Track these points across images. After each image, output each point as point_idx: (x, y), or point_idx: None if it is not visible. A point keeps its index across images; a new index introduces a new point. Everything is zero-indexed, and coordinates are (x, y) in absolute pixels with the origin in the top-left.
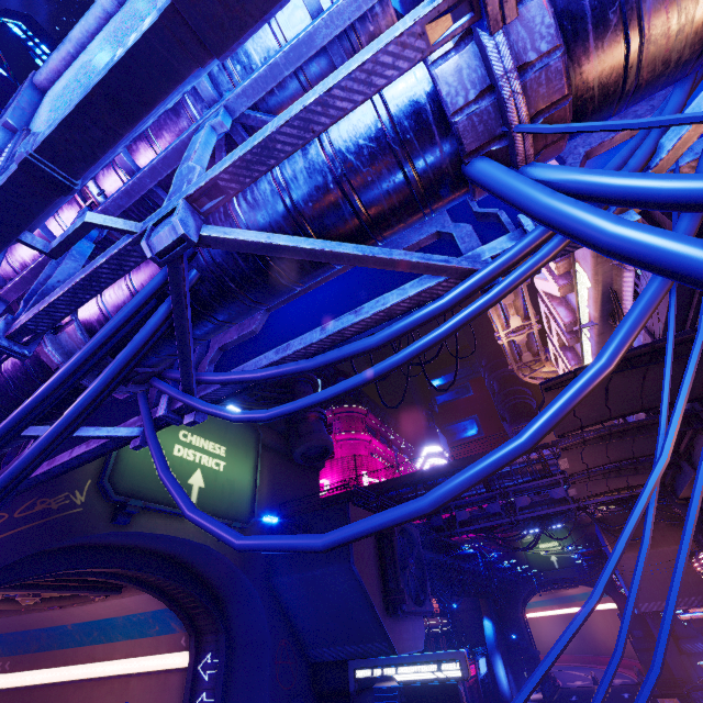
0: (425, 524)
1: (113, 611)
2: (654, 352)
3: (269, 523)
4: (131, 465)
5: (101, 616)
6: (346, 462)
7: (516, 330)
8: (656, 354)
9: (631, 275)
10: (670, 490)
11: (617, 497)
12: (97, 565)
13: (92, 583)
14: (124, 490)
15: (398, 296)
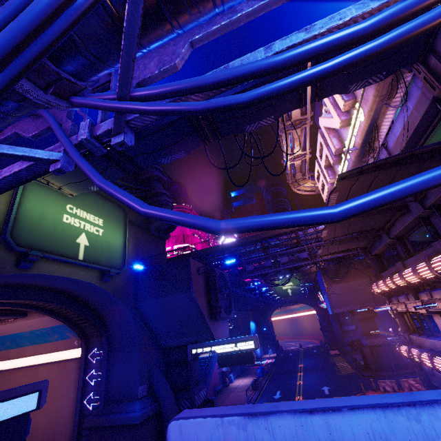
0: (228, 273)
1: (21, 328)
2: (411, 157)
3: (134, 271)
4: (28, 226)
5: (11, 332)
6: (178, 239)
7: (296, 157)
8: (412, 158)
9: (393, 112)
10: (368, 251)
11: (334, 257)
12: (6, 297)
13: (3, 311)
14: (25, 244)
15: (357, 9)
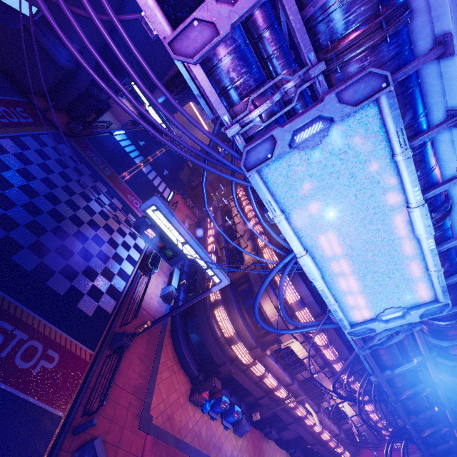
0: None
1: None
2: None
3: None
4: None
5: None
6: None
7: None
8: None
9: None
10: None
11: None
12: None
13: None
14: None
15: None
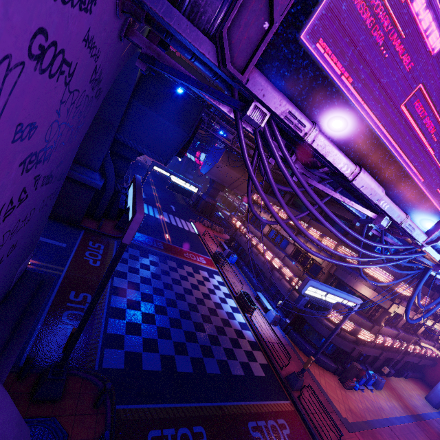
0: None
1: None
2: None
3: None
4: None
5: None
6: None
7: None
8: None
9: None
10: None
11: None
12: None
13: None
14: None
15: None
